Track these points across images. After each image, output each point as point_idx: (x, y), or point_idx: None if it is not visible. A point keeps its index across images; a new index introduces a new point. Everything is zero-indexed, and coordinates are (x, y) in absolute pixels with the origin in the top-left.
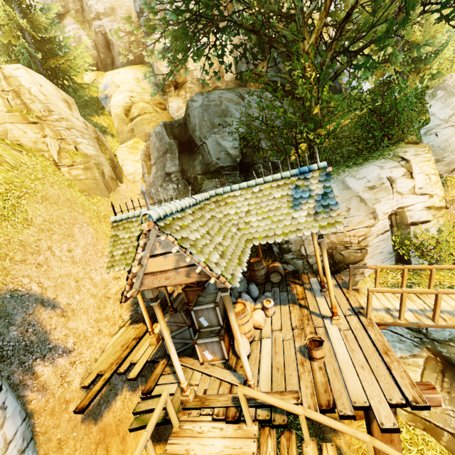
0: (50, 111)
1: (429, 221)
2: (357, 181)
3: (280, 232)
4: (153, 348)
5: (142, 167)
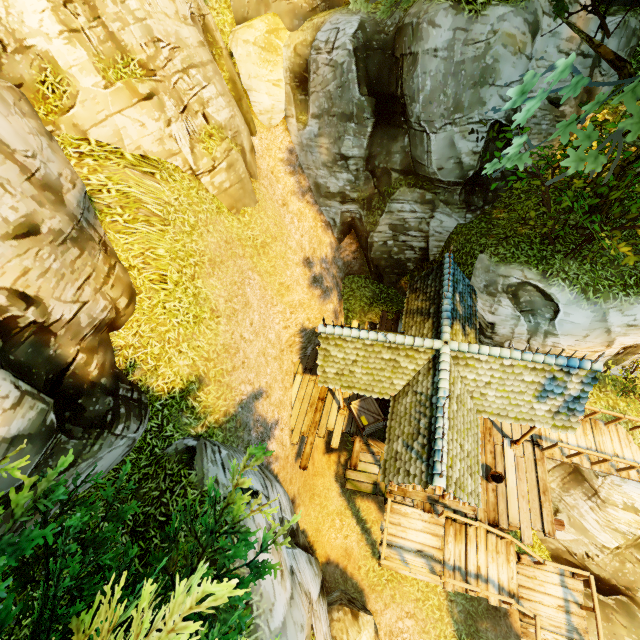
0: (155, 43)
1: None
2: (621, 317)
3: (513, 416)
4: (342, 417)
5: (285, 99)
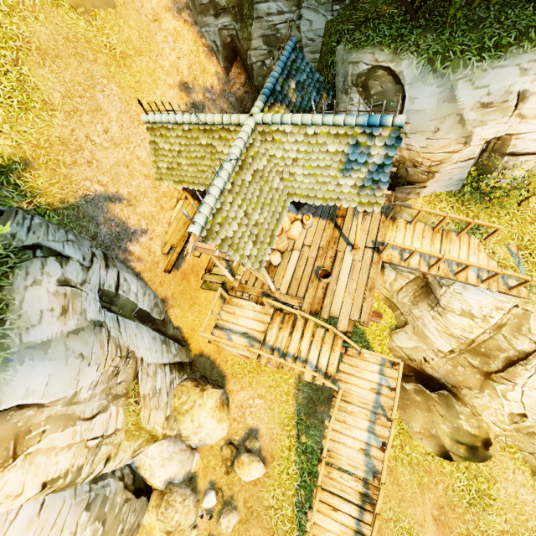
0: None
1: (534, 153)
2: (472, 91)
3: (321, 196)
4: None
5: None
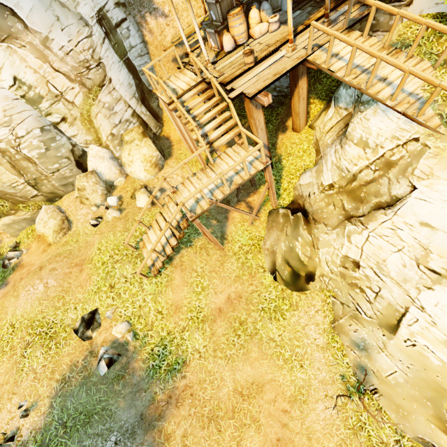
0: None
1: None
2: None
3: None
4: None
5: None
